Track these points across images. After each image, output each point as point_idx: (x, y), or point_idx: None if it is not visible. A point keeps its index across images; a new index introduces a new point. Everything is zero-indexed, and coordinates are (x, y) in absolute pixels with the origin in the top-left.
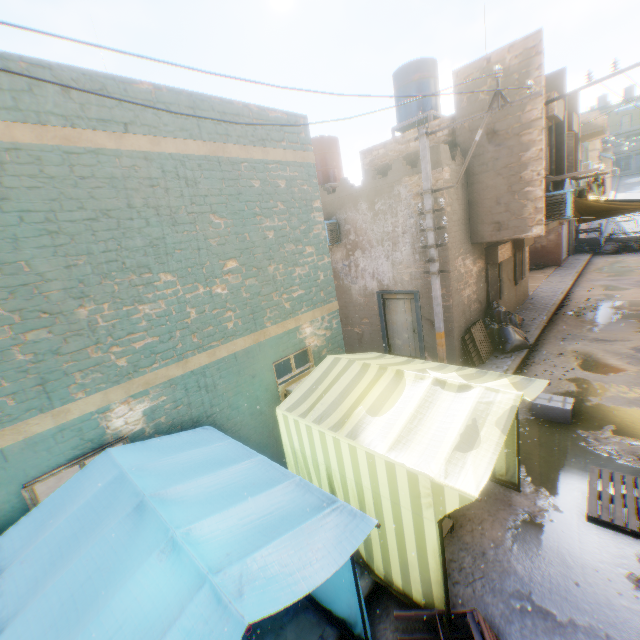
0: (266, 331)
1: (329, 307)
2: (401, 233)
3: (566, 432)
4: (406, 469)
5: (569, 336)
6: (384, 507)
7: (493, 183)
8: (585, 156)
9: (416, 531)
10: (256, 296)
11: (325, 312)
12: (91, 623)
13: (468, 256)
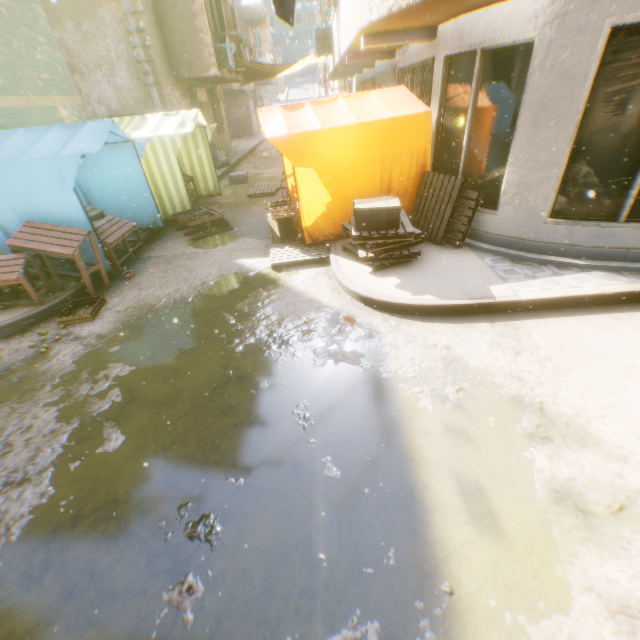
0: (32, 100)
1: (76, 100)
2: (116, 59)
3: (245, 185)
4: (158, 137)
5: (253, 162)
6: (154, 170)
7: (178, 28)
8: (260, 45)
9: (171, 172)
10: (14, 66)
11: (74, 103)
12: (43, 141)
13: (176, 90)
